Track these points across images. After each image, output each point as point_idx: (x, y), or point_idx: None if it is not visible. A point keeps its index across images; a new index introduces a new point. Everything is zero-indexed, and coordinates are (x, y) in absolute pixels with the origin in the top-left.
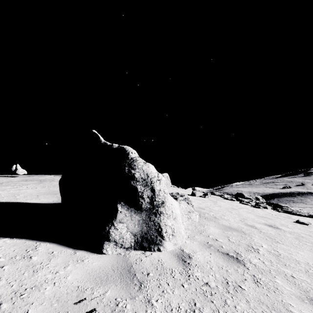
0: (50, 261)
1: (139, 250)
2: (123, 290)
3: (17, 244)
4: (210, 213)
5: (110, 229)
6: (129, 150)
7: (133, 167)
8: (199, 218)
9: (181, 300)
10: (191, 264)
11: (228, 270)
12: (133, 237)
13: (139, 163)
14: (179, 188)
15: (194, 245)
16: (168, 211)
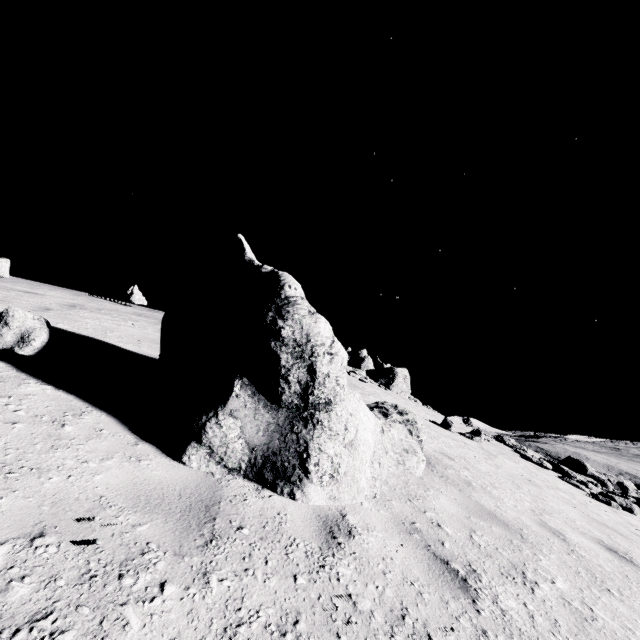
0: (88, 442)
1: (253, 482)
2: (173, 535)
3: (59, 399)
4: (461, 472)
5: (208, 421)
6: (287, 280)
7: (284, 315)
8: (427, 472)
9: (271, 600)
10: (343, 548)
11: (423, 592)
12: (247, 453)
13: (299, 309)
14: (428, 407)
15: (378, 517)
16: (337, 423)
